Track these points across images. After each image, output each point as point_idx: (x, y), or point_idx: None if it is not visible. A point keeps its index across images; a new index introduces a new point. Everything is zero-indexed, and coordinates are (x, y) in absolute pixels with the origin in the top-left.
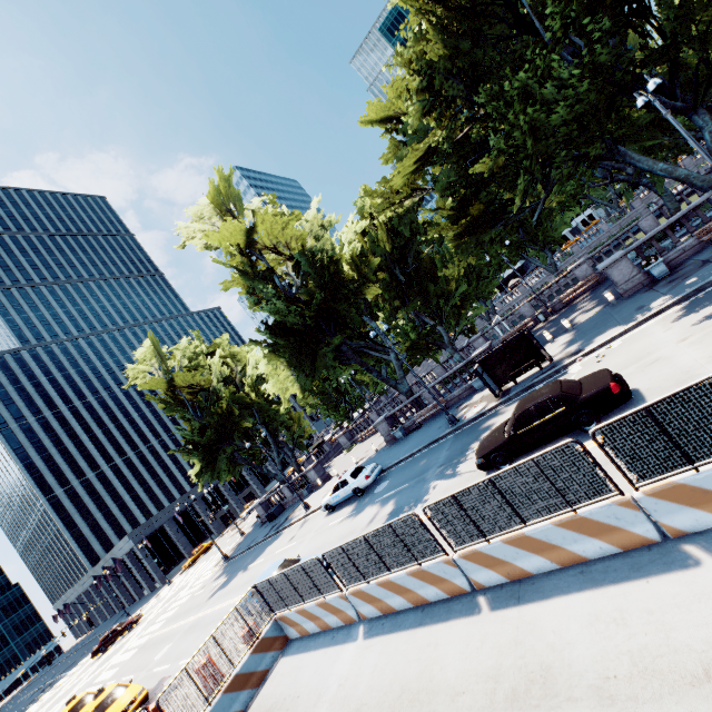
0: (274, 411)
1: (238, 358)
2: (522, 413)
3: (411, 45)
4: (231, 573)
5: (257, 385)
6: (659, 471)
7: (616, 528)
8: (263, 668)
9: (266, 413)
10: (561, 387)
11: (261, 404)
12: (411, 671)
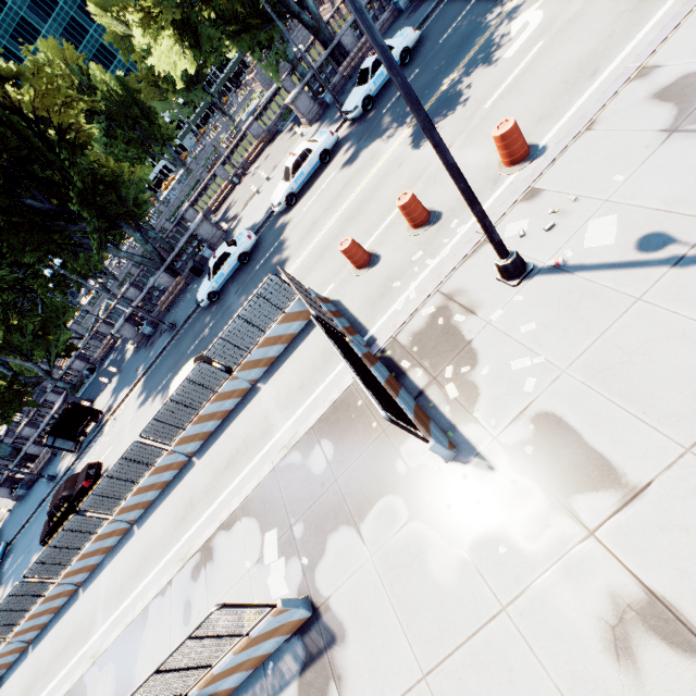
0: None
1: None
2: (49, 512)
3: None
4: None
5: None
6: (61, 571)
7: (63, 592)
8: None
9: None
10: (64, 490)
11: None
12: None
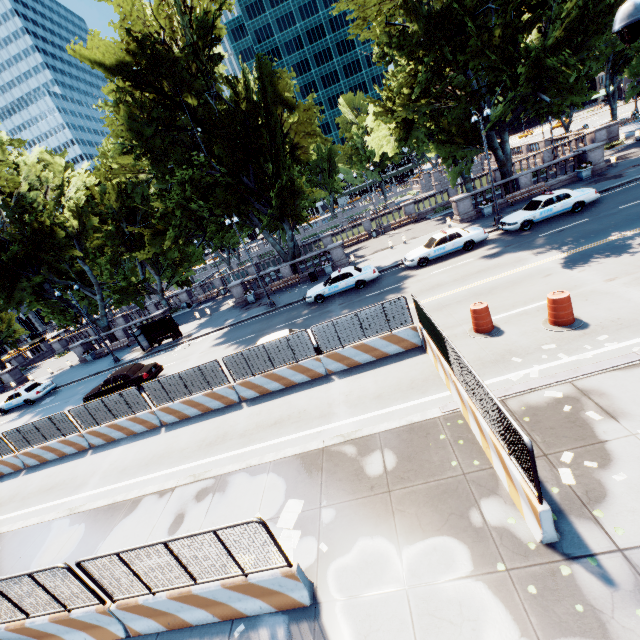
0: None
1: None
2: (107, 379)
3: (114, 106)
4: None
5: None
6: (91, 425)
7: (78, 444)
8: None
9: None
10: (129, 370)
11: None
12: None
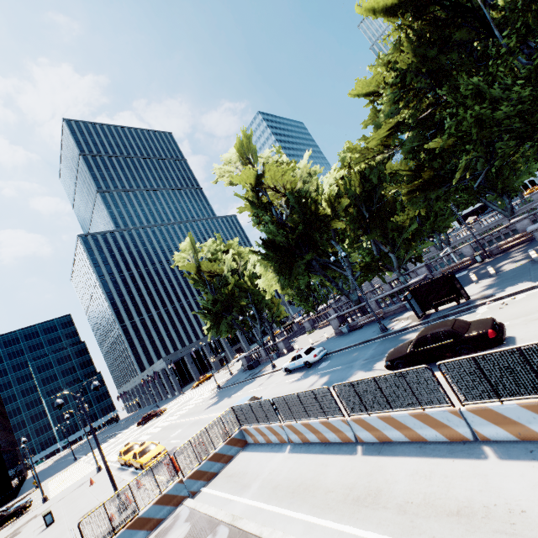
0: (261, 296)
1: (243, 256)
2: (421, 337)
3: (389, 51)
4: (221, 397)
5: (253, 277)
6: (478, 397)
7: (447, 426)
8: (230, 454)
9: (256, 297)
10: (453, 325)
11: (254, 290)
12: (308, 475)
